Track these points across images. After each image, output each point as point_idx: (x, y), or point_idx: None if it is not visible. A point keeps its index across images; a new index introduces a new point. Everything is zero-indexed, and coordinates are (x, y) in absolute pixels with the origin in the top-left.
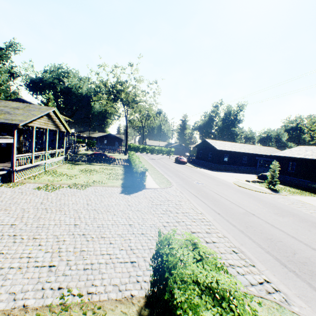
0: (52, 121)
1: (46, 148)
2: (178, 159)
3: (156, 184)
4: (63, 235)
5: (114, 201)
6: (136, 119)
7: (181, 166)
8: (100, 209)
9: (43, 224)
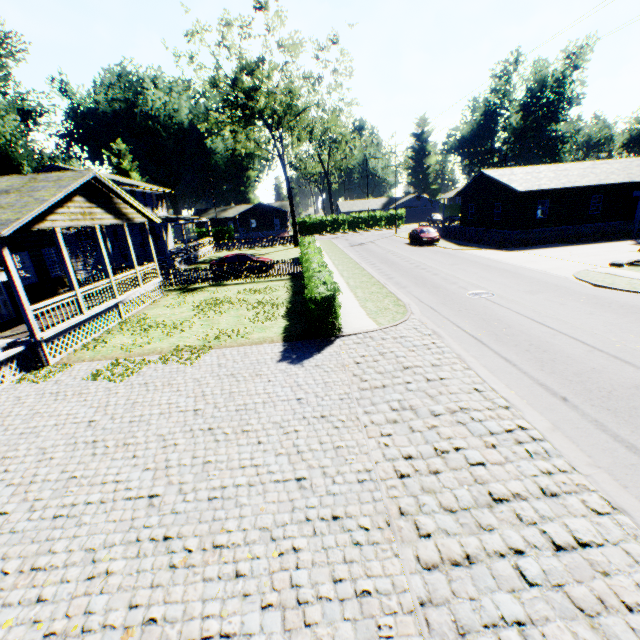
0: (100, 205)
1: (109, 272)
2: (416, 235)
3: (367, 318)
4: (111, 549)
5: (262, 392)
6: (304, 158)
7: (426, 251)
8: (223, 425)
9: (71, 504)
